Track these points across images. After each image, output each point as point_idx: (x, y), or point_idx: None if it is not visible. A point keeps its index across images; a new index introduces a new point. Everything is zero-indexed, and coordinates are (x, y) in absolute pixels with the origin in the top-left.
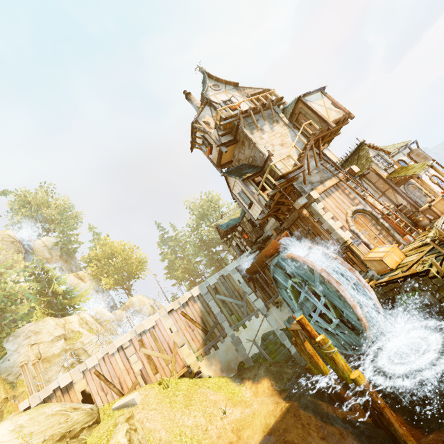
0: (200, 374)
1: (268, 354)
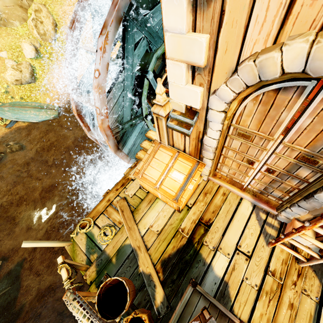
0: None
1: None
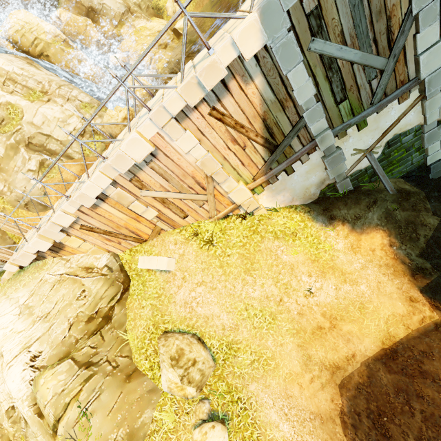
0: (257, 211)
1: (382, 167)
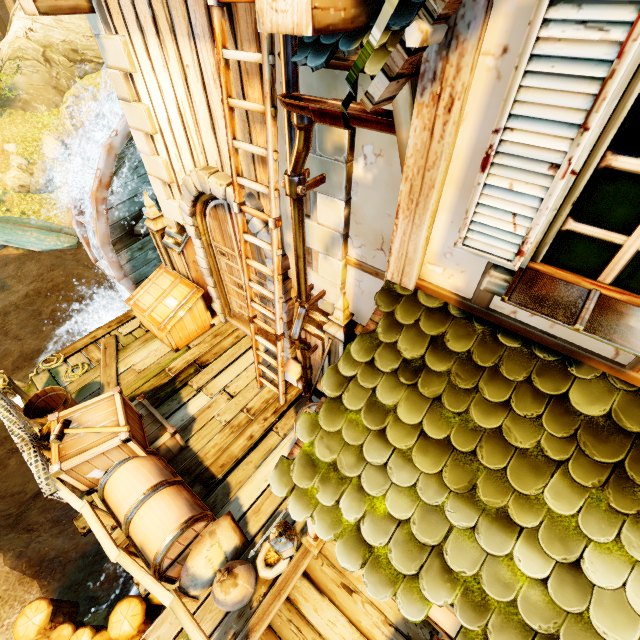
0: None
1: None
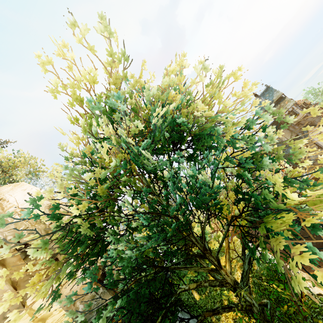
0: None
1: None
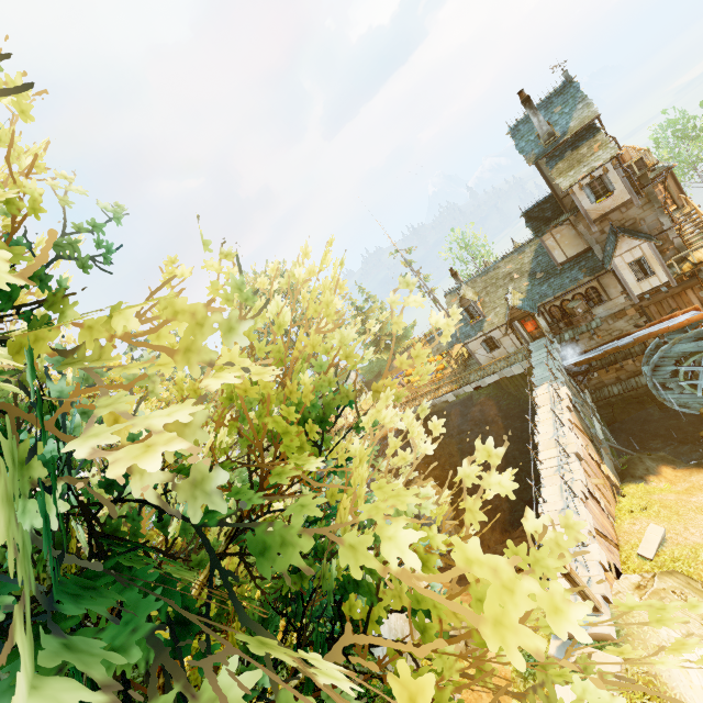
0: (620, 490)
1: (611, 452)
